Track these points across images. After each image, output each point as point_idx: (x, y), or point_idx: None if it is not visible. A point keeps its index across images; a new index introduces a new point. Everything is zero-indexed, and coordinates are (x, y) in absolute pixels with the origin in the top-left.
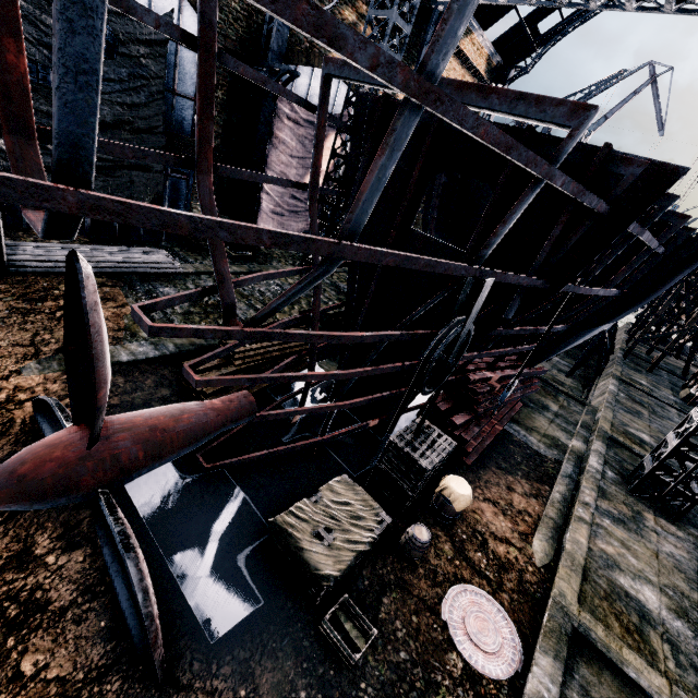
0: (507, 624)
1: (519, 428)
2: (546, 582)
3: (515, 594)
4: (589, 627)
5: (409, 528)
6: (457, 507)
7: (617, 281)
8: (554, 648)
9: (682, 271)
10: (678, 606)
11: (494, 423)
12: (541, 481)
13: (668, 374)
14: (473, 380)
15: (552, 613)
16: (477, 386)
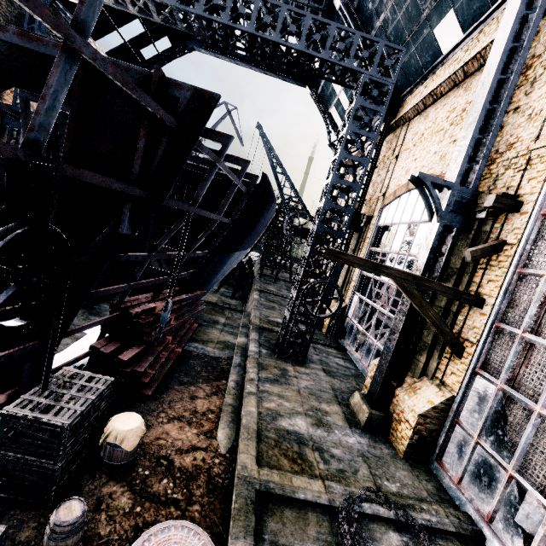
0: (200, 538)
1: (197, 344)
2: (232, 464)
3: (205, 498)
4: (268, 480)
5: (51, 516)
6: (128, 447)
7: (224, 209)
8: (244, 526)
9: (264, 208)
10: (317, 419)
11: (172, 347)
12: (219, 378)
13: (284, 282)
14: (136, 313)
15: (238, 491)
16: (142, 318)
